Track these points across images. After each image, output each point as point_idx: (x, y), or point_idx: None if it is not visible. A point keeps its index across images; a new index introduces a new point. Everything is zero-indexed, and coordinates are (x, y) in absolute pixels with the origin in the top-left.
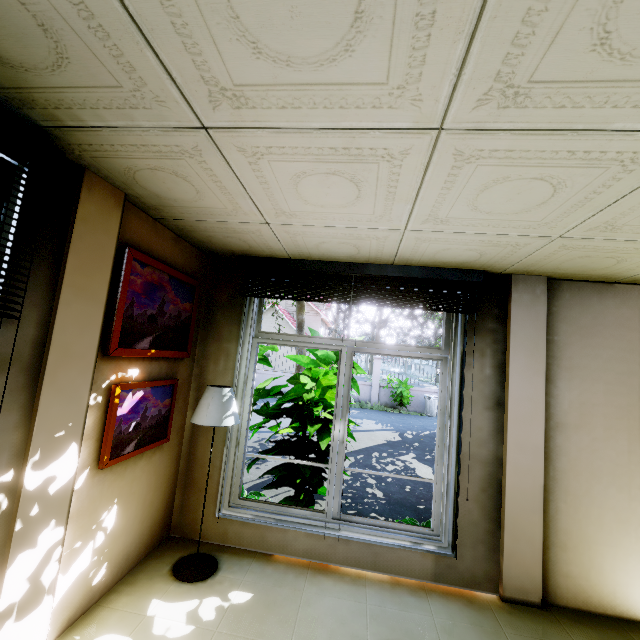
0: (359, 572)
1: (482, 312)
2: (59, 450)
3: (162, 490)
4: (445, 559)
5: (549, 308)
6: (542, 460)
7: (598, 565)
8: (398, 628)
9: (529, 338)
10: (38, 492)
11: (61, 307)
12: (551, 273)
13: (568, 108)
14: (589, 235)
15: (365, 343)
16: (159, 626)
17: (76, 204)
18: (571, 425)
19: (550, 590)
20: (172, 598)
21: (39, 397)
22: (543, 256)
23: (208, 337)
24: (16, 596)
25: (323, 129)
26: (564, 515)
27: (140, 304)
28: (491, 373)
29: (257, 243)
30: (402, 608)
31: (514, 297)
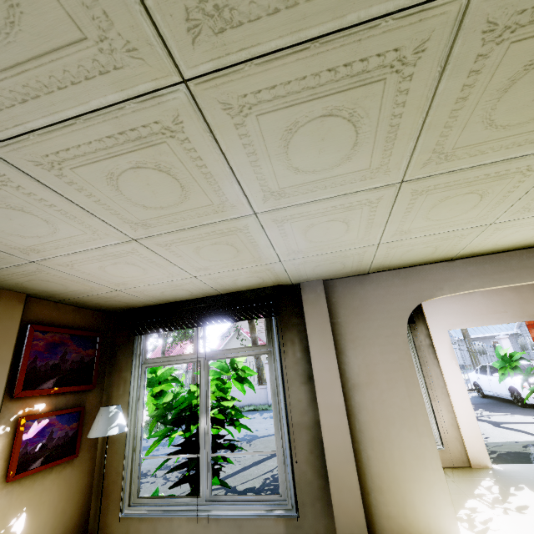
0: None
1: (288, 313)
2: None
3: (75, 500)
4: (293, 521)
5: (330, 300)
6: (345, 416)
7: (410, 501)
8: None
9: (319, 324)
10: None
11: None
12: (321, 277)
13: (173, 223)
14: (294, 257)
15: (216, 352)
16: None
17: None
18: (363, 384)
19: (378, 533)
20: None
21: None
22: (295, 271)
23: (112, 370)
24: None
25: (85, 251)
26: (374, 461)
27: (43, 358)
28: (301, 355)
29: (128, 300)
30: None
31: (304, 298)
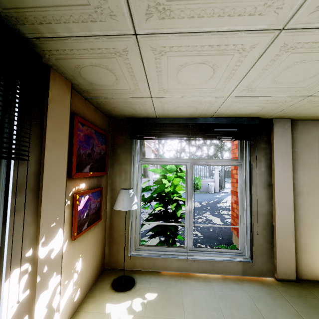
0: (205, 275)
1: (258, 139)
2: (53, 234)
3: (99, 246)
4: (247, 264)
5: (292, 135)
6: (293, 211)
7: None
8: (234, 301)
9: (283, 151)
10: (46, 259)
11: (46, 152)
12: (293, 116)
13: None
14: None
15: (199, 160)
16: (114, 318)
17: (47, 89)
18: (305, 192)
19: (299, 273)
20: (116, 301)
21: (40, 205)
22: (295, 107)
23: (114, 163)
24: (41, 317)
25: (210, 32)
26: (304, 236)
27: (83, 147)
28: (264, 170)
29: (140, 109)
30: (232, 291)
31: (275, 130)
